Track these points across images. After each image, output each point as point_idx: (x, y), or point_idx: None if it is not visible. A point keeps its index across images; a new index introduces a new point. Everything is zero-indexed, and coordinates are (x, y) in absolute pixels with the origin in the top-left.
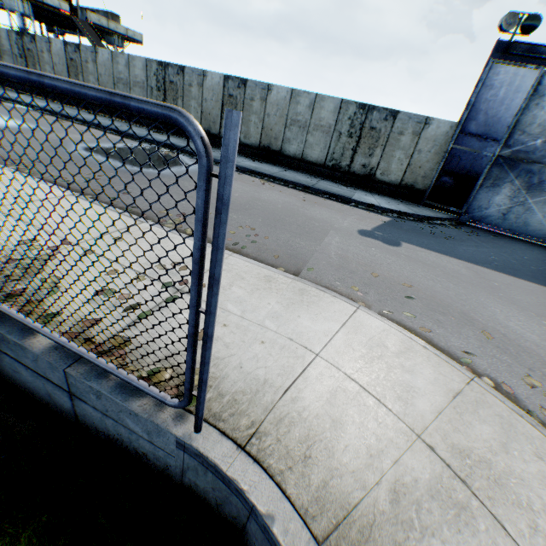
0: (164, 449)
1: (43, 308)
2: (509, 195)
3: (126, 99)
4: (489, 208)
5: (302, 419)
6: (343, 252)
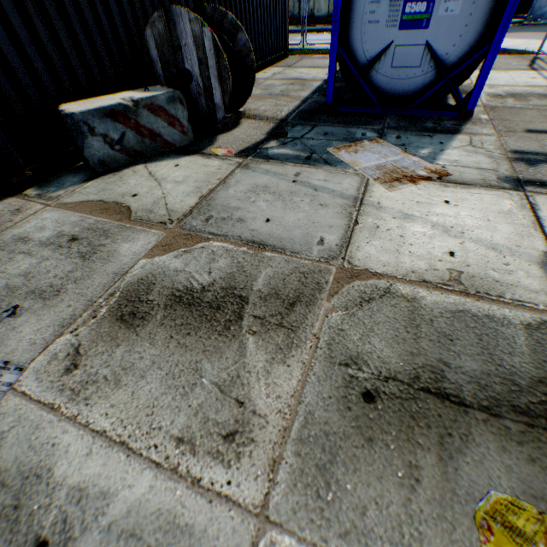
0: None
1: None
2: None
3: None
4: (546, 7)
5: None
6: None
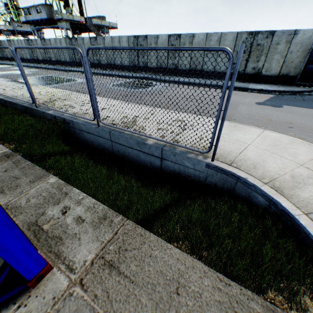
0: (199, 170)
1: (145, 133)
2: None
3: (208, 48)
4: None
5: (249, 160)
6: (249, 112)
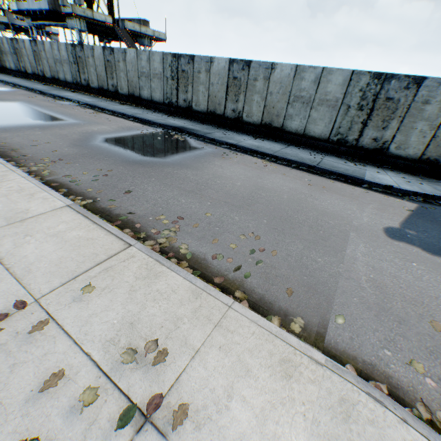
0: None
1: None
2: None
3: None
4: None
5: None
6: (376, 276)
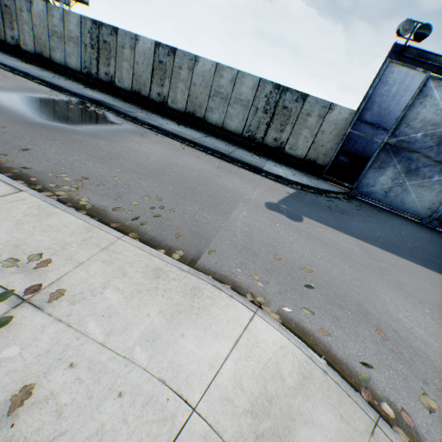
0: None
1: None
2: (392, 177)
3: None
4: (375, 186)
5: None
6: (248, 229)
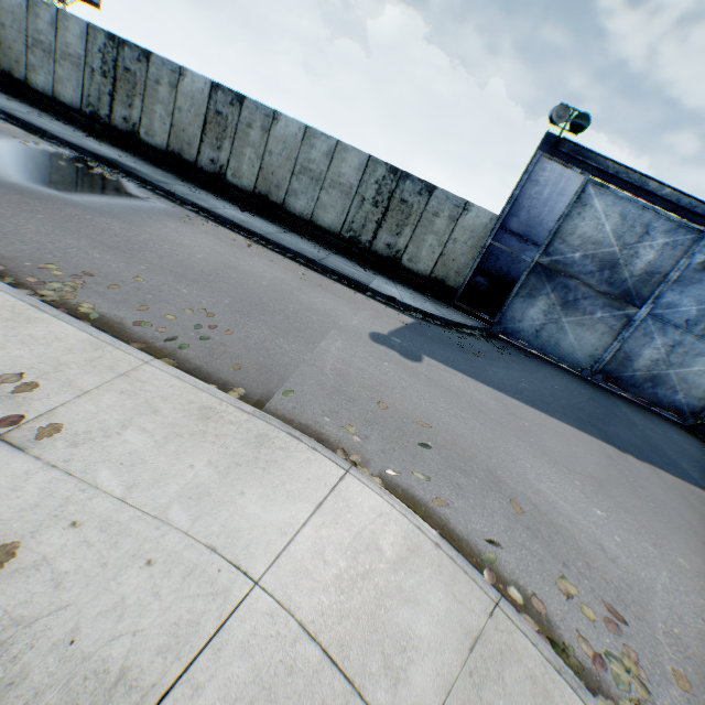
0: None
1: None
2: (545, 310)
3: None
4: (523, 321)
5: None
6: (344, 366)
